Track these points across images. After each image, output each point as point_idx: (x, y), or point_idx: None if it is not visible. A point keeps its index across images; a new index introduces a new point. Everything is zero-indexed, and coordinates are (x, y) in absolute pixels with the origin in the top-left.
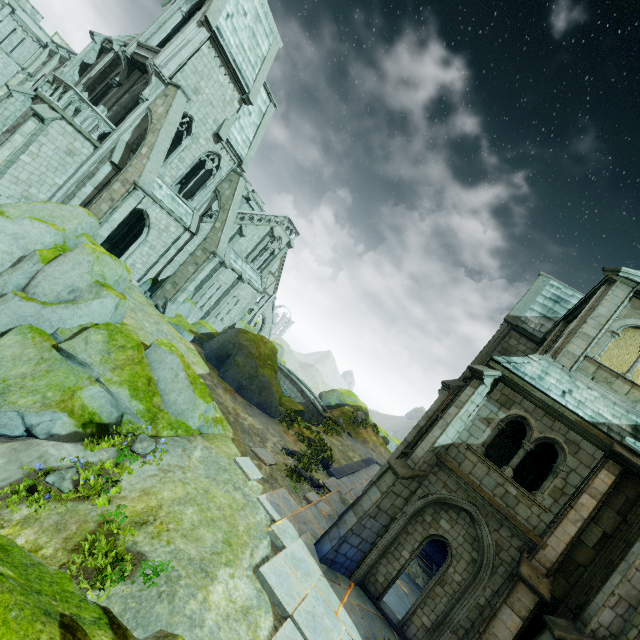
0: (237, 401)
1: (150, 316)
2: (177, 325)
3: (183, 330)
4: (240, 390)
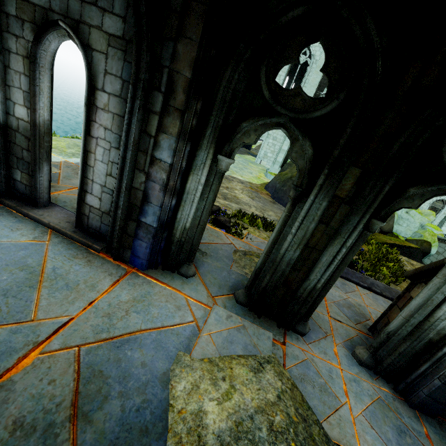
0: (253, 193)
1: (245, 167)
2: (266, 172)
3: (267, 173)
4: (273, 193)
